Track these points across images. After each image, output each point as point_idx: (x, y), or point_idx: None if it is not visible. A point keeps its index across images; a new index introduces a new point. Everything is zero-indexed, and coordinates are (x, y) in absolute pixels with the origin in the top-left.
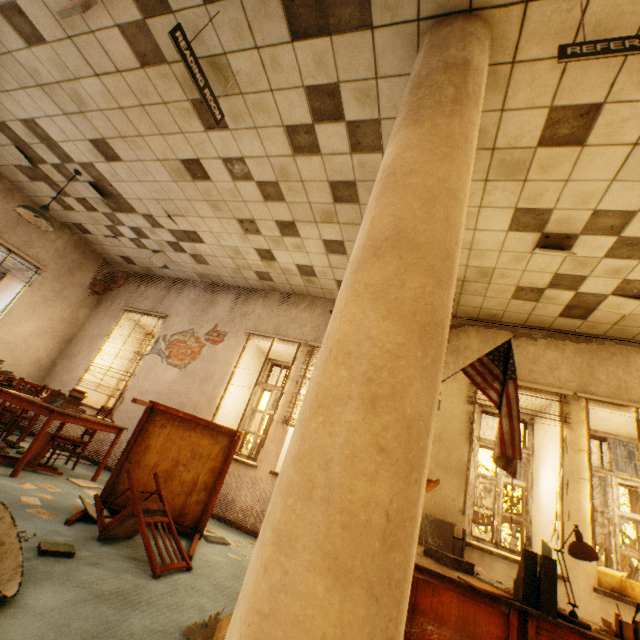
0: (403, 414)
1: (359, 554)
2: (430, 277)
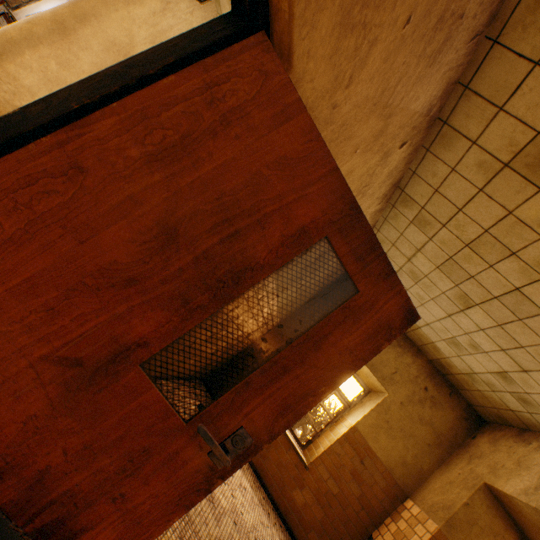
0: (32, 29)
1: (1, 38)
2: (71, 13)
